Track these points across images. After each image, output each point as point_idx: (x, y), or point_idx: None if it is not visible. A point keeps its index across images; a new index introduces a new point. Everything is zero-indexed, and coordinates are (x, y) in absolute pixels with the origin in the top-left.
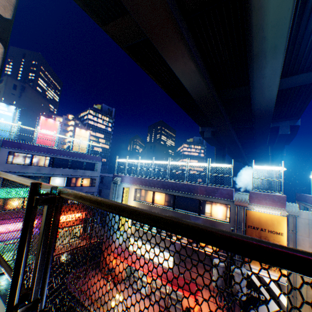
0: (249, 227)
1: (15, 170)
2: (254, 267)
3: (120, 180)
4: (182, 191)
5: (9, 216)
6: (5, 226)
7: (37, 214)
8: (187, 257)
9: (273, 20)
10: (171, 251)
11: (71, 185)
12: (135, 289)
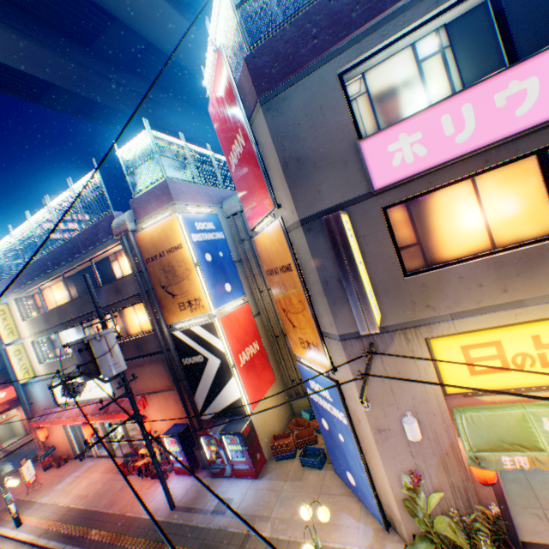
0: (149, 262)
1: None
2: (179, 321)
3: None
4: (65, 260)
5: None
6: None
7: None
8: None
9: None
10: None
11: None
12: (94, 456)
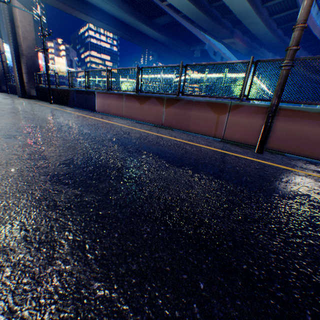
0: None
1: None
2: None
3: None
4: None
5: None
6: None
7: None
8: None
9: (101, 3)
10: None
11: None
12: None
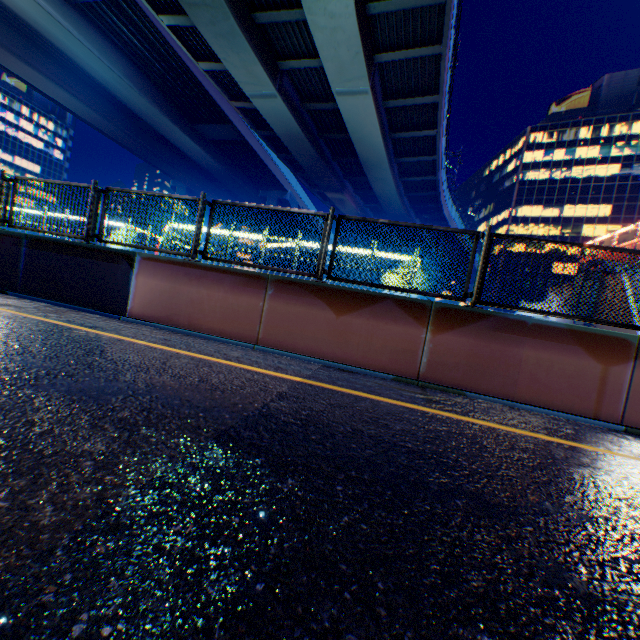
0: None
1: None
2: None
3: None
4: None
5: None
6: None
7: None
8: None
9: (80, 52)
10: None
11: None
12: None
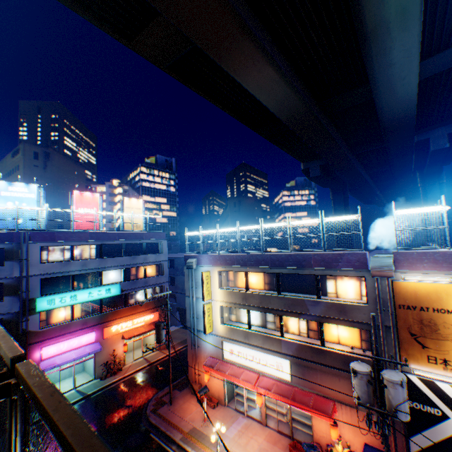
0: (400, 307)
1: (54, 270)
2: (418, 368)
3: (195, 262)
4: (287, 265)
5: (59, 333)
6: (56, 347)
7: (94, 324)
8: (310, 361)
9: None
10: (285, 355)
11: (131, 279)
12: (242, 412)
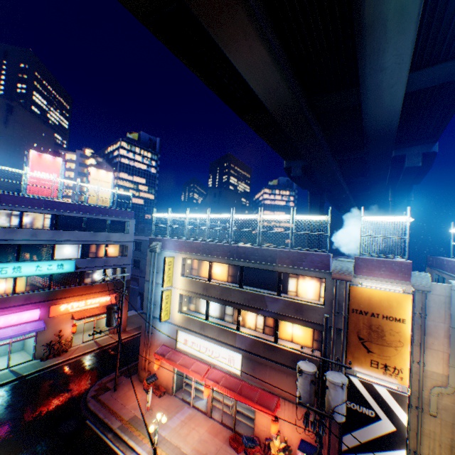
0: (353, 311)
1: None
2: (360, 371)
3: (160, 246)
4: (253, 260)
5: None
6: None
7: (39, 301)
8: (261, 357)
9: None
10: (238, 349)
11: (90, 257)
12: (188, 403)
